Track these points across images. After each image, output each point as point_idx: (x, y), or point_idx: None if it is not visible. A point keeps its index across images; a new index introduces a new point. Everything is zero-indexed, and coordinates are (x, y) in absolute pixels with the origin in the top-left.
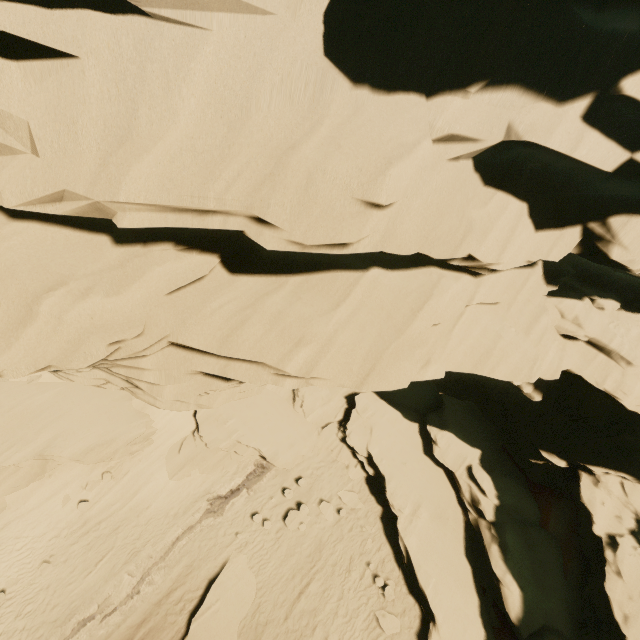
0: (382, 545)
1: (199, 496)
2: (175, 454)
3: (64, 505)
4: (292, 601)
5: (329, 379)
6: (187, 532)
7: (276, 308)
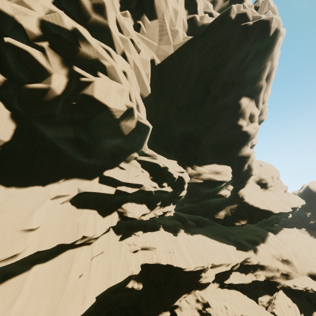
0: None
1: None
2: None
3: None
4: None
5: None
6: None
7: None
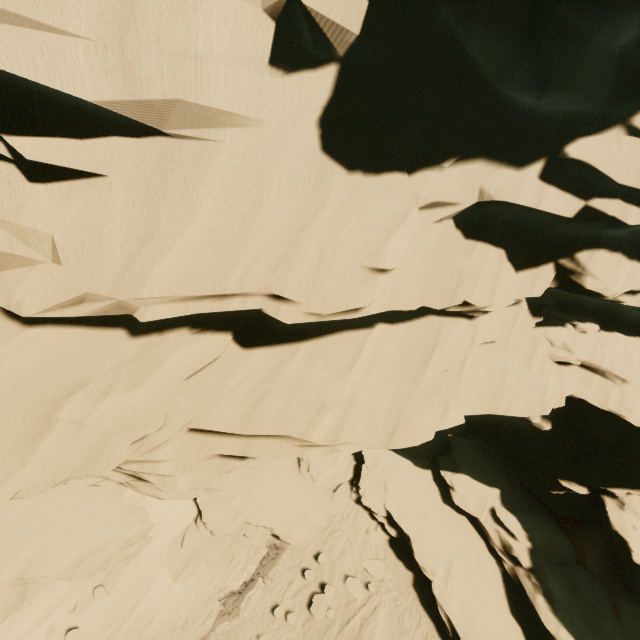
0: (421, 619)
1: (209, 597)
2: (177, 549)
3: (48, 639)
4: None
5: (355, 442)
6: None
7: (293, 377)
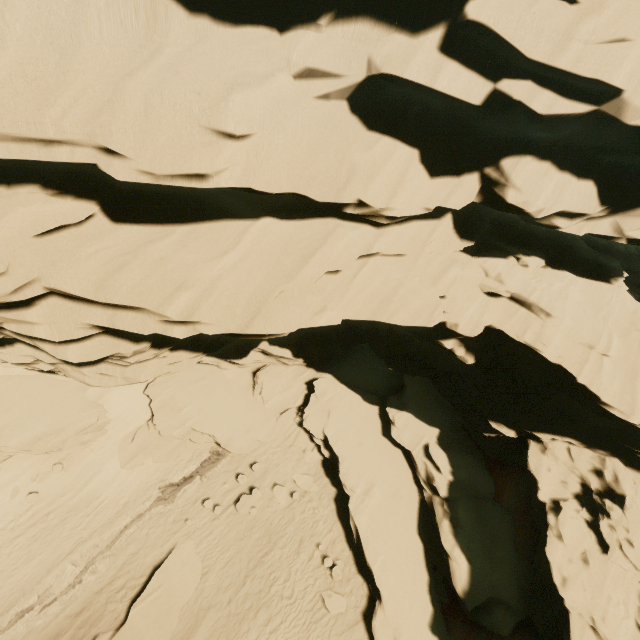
0: (334, 526)
1: (151, 484)
2: (128, 443)
3: (13, 498)
4: (237, 585)
5: (214, 324)
6: (136, 520)
7: (159, 254)
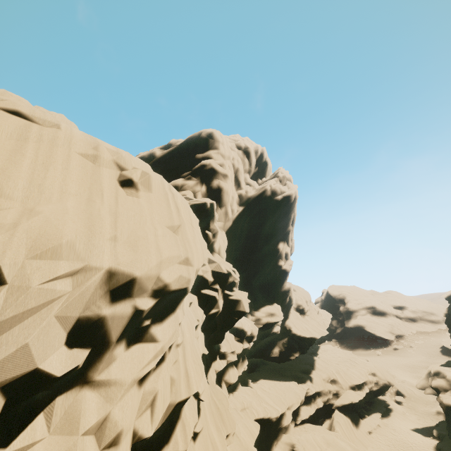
0: None
1: None
2: None
3: None
4: None
5: None
6: None
7: None
